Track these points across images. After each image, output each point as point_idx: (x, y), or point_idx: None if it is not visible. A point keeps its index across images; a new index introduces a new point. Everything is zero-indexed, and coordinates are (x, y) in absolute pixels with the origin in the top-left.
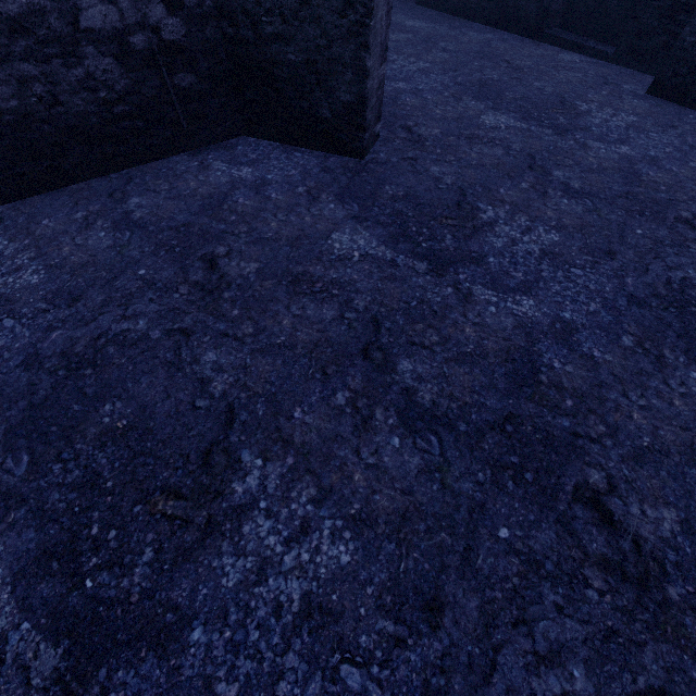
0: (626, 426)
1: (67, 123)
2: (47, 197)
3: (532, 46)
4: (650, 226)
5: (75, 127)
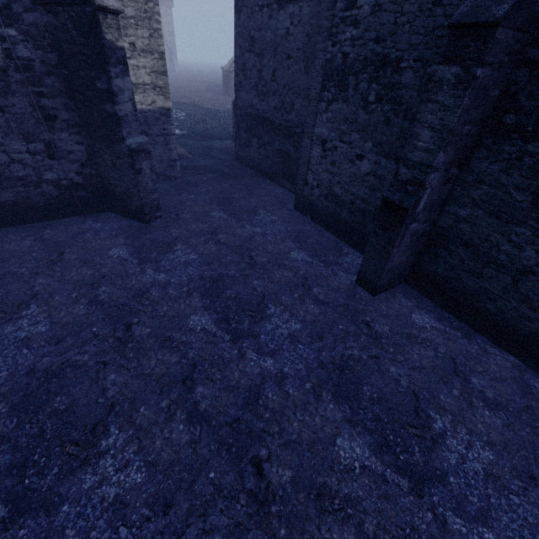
0: (159, 310)
1: (31, 204)
2: (16, 228)
3: (268, 184)
4: (235, 257)
5: (34, 206)
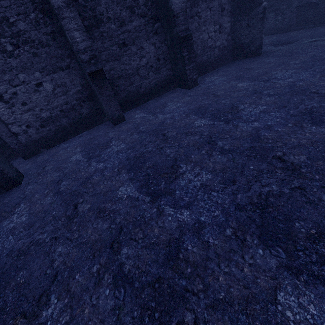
0: None
1: (210, 61)
2: (205, 75)
3: (288, 33)
4: None
5: (211, 62)
